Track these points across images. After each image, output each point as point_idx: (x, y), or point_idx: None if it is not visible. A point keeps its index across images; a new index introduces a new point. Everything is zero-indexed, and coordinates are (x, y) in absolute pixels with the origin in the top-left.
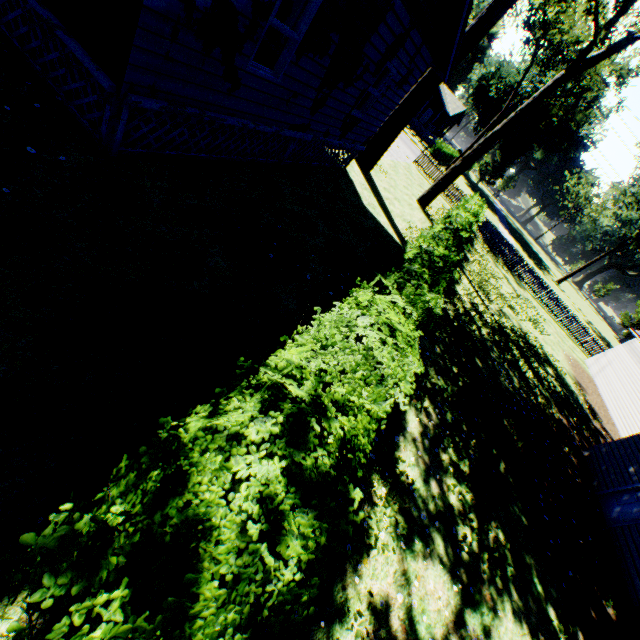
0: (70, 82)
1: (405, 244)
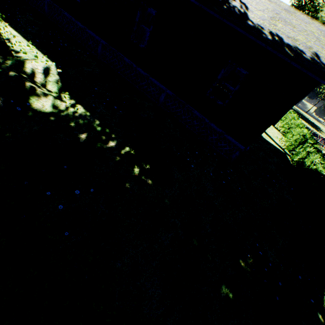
0: (218, 143)
1: (284, 151)
